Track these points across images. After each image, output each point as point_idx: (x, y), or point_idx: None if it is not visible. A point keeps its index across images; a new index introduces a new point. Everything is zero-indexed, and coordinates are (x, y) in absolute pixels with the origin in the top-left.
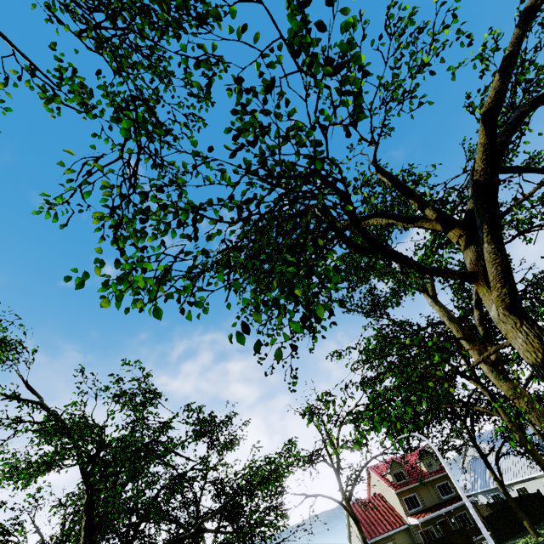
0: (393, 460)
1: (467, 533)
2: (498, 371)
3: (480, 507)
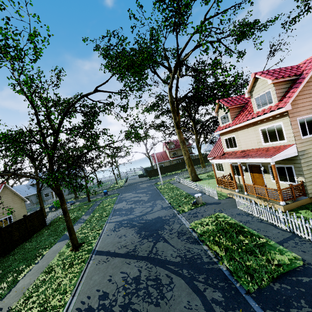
0: (171, 141)
1: (184, 163)
2: (176, 126)
3: (203, 155)
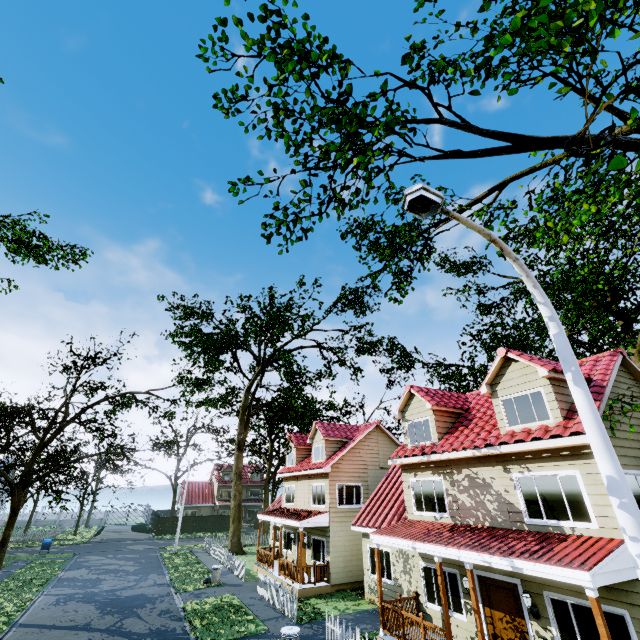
0: (231, 465)
1: None
2: (238, 445)
3: None
